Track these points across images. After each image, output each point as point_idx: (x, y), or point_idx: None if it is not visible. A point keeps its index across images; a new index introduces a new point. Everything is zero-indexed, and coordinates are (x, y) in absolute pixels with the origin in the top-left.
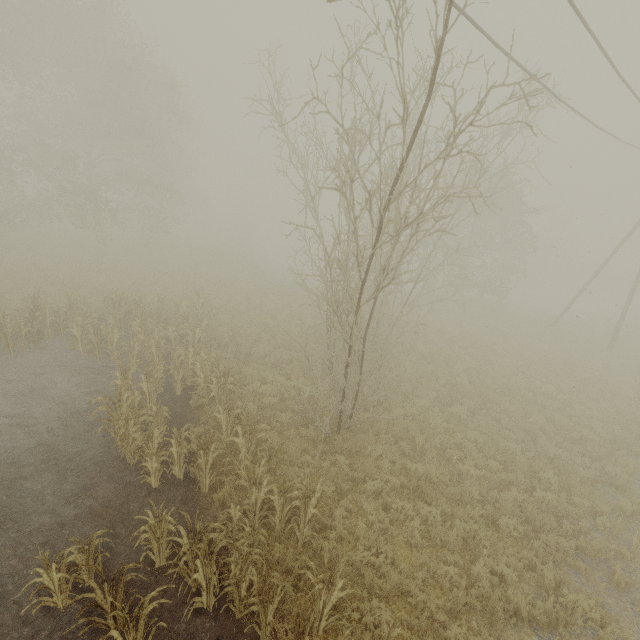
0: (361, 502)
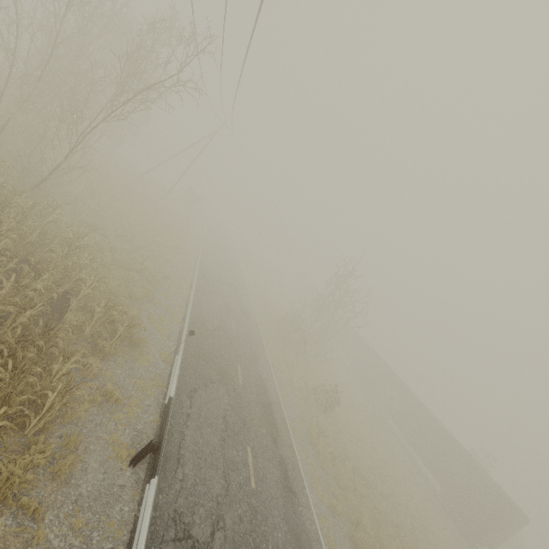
0: (60, 226)
